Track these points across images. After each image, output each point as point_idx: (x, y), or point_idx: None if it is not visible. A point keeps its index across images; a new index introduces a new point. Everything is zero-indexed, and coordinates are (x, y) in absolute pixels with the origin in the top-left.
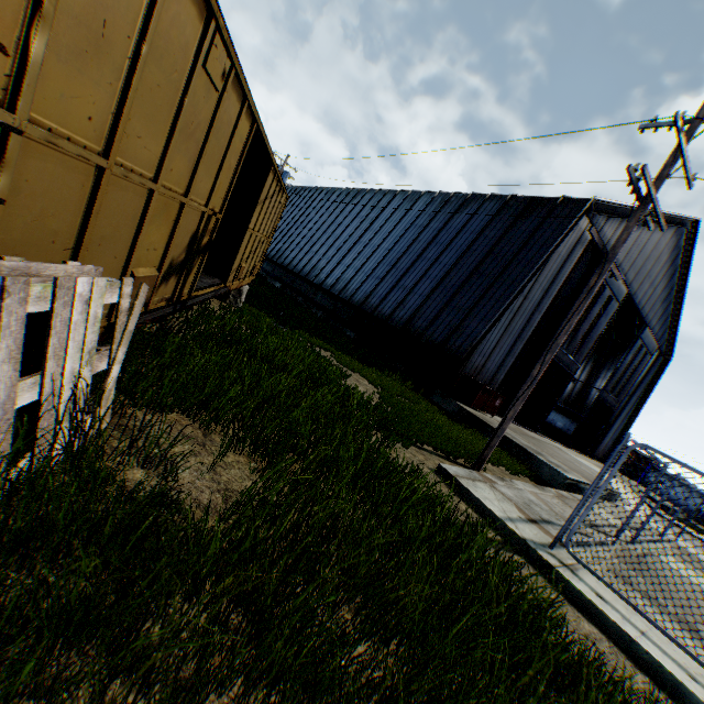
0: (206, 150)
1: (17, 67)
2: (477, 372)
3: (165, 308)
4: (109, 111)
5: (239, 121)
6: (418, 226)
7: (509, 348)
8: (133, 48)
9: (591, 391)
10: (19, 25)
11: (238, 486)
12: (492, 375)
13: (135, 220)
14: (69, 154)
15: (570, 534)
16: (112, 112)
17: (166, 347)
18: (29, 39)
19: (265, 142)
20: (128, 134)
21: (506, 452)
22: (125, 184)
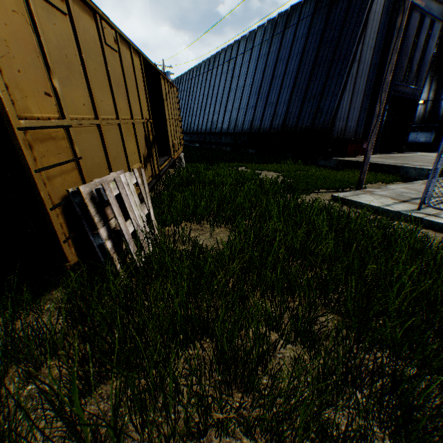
0: (128, 88)
1: (56, 100)
2: (343, 133)
3: (152, 181)
4: (87, 96)
5: (133, 61)
6: (263, 56)
7: (360, 105)
8: (79, 59)
9: (440, 103)
10: (48, 81)
11: (226, 239)
12: (354, 130)
13: (120, 143)
14: (86, 126)
15: (428, 196)
16: (88, 96)
17: (163, 198)
18: (53, 84)
19: (150, 63)
20: (98, 103)
21: (379, 173)
22: (109, 127)
